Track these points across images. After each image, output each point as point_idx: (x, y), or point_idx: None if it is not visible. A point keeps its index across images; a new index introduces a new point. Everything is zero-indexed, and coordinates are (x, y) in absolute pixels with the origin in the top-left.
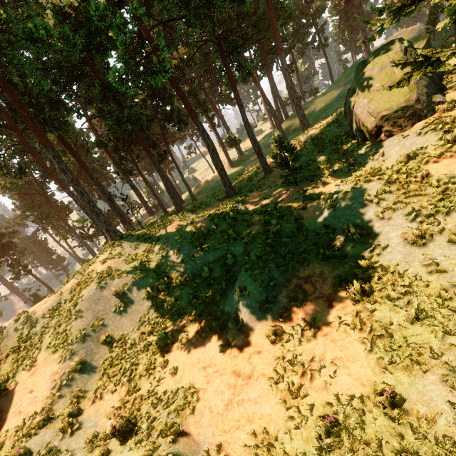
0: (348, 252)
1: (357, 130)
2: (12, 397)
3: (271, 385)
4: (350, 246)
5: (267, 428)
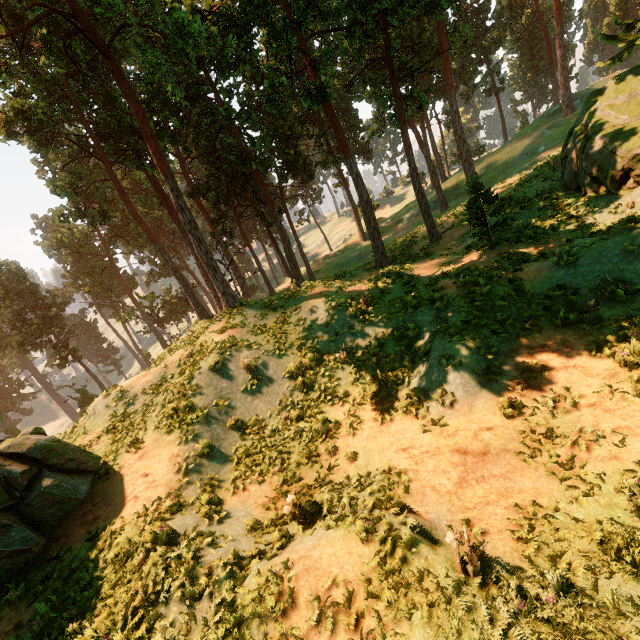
0: (603, 315)
1: (586, 178)
2: (118, 481)
3: (525, 459)
4: (606, 308)
5: (536, 501)
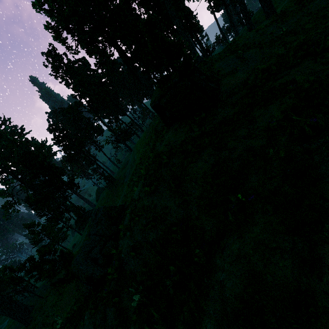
0: None
1: None
2: None
3: None
4: None
5: None
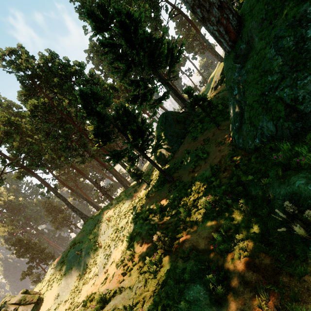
0: None
1: None
2: (43, 303)
3: None
4: None
5: None
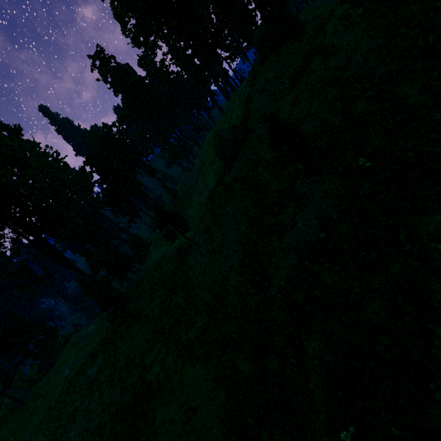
0: None
1: None
2: None
3: None
4: None
5: None
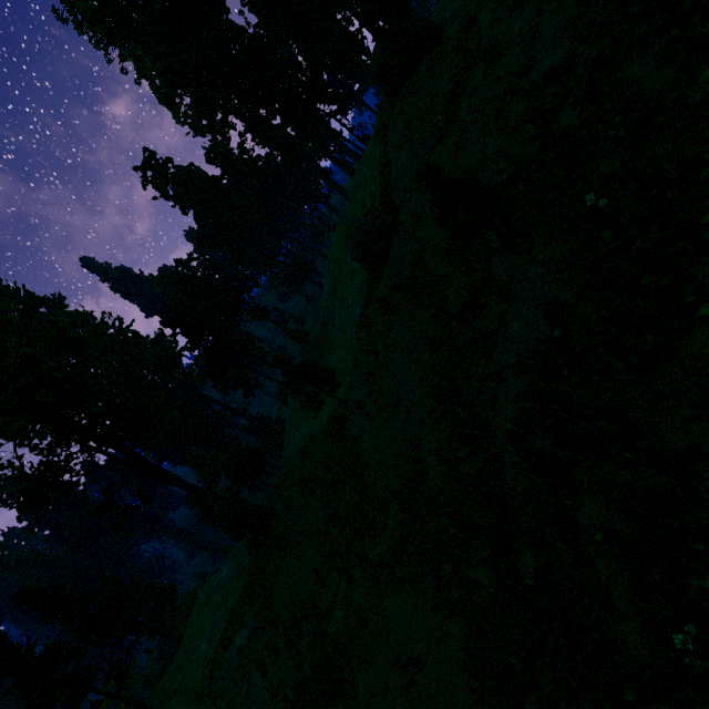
0: None
1: None
2: None
3: None
4: None
5: None
